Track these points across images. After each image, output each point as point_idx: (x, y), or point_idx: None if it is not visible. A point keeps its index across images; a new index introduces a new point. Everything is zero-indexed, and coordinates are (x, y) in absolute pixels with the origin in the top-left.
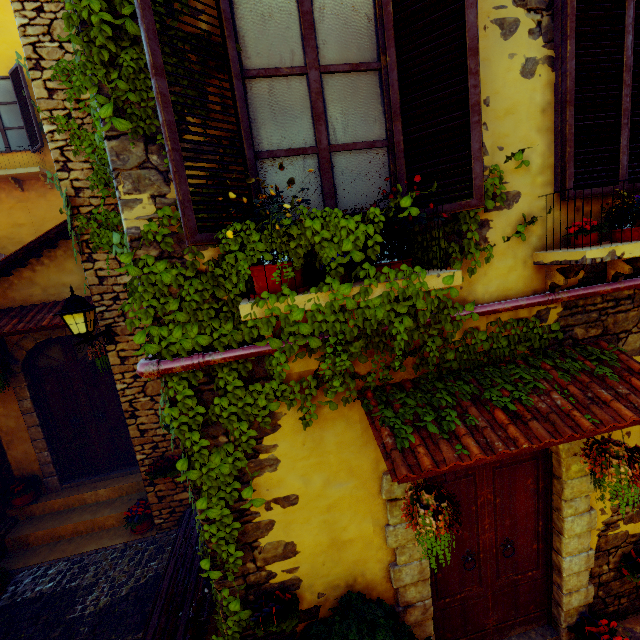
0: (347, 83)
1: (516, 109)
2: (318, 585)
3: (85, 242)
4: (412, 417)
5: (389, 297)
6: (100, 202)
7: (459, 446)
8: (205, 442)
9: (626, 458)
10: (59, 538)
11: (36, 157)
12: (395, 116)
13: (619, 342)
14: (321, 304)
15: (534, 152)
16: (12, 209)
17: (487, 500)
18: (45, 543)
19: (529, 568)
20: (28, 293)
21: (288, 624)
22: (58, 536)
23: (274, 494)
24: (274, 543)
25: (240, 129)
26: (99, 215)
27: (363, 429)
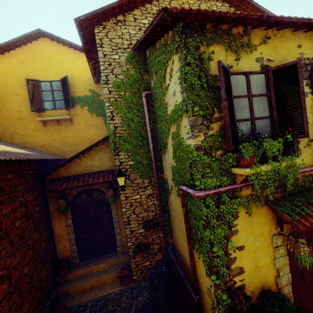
0: (258, 99)
1: None
2: (251, 287)
3: (116, 148)
4: (290, 210)
5: (287, 166)
6: (124, 132)
7: None
8: (217, 222)
9: None
10: (83, 291)
11: (66, 111)
12: (274, 109)
13: None
14: (268, 169)
15: (309, 119)
16: (52, 133)
17: None
18: (76, 294)
19: None
20: (77, 169)
21: (248, 303)
22: (83, 289)
23: (236, 245)
24: (236, 267)
25: (233, 113)
26: (123, 137)
27: (265, 217)
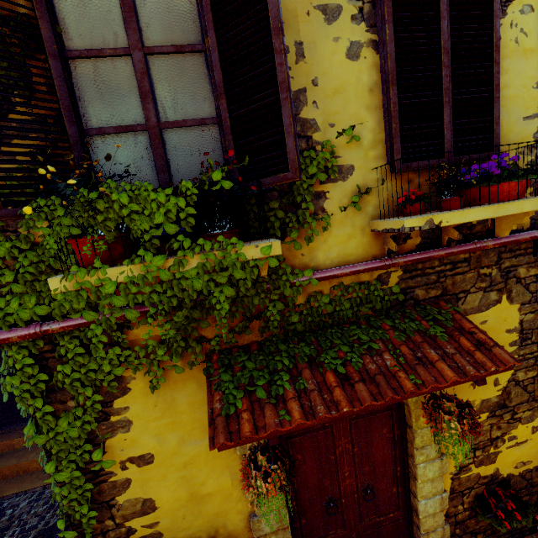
0: (173, 64)
1: (344, 88)
2: (180, 537)
3: None
4: (248, 380)
5: (205, 268)
6: None
7: (283, 411)
8: (49, 408)
9: (457, 413)
10: None
11: None
12: (220, 94)
13: (459, 301)
14: (136, 276)
15: (365, 128)
16: None
17: (346, 449)
18: None
19: (390, 510)
20: None
21: None
22: None
23: (129, 454)
24: (132, 500)
25: (60, 107)
26: None
27: None
